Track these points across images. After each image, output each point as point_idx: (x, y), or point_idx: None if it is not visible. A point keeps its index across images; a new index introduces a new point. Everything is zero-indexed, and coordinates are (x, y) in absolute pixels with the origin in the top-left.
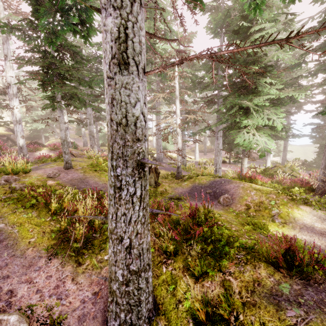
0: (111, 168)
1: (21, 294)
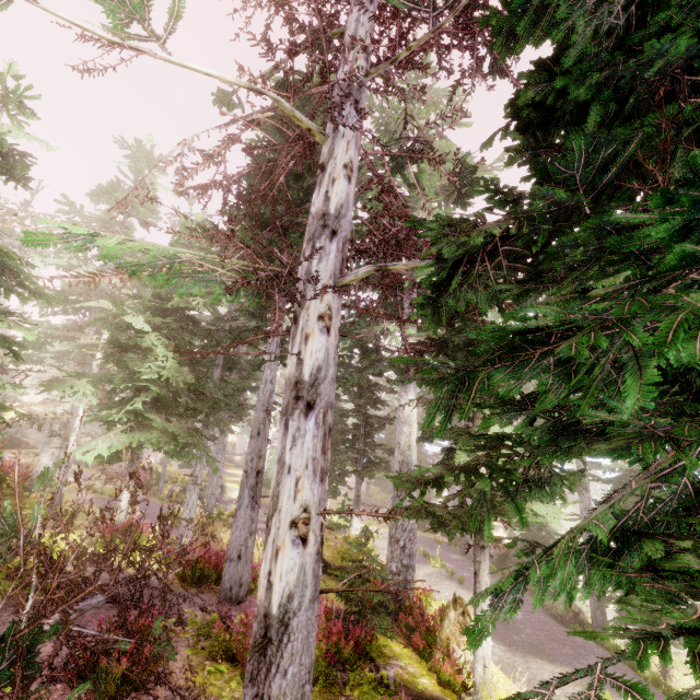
0: None
1: None
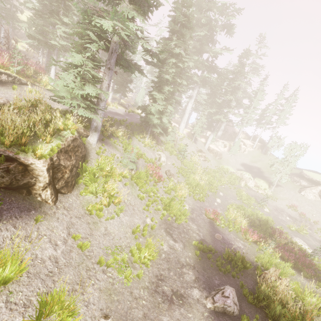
0: None
1: None
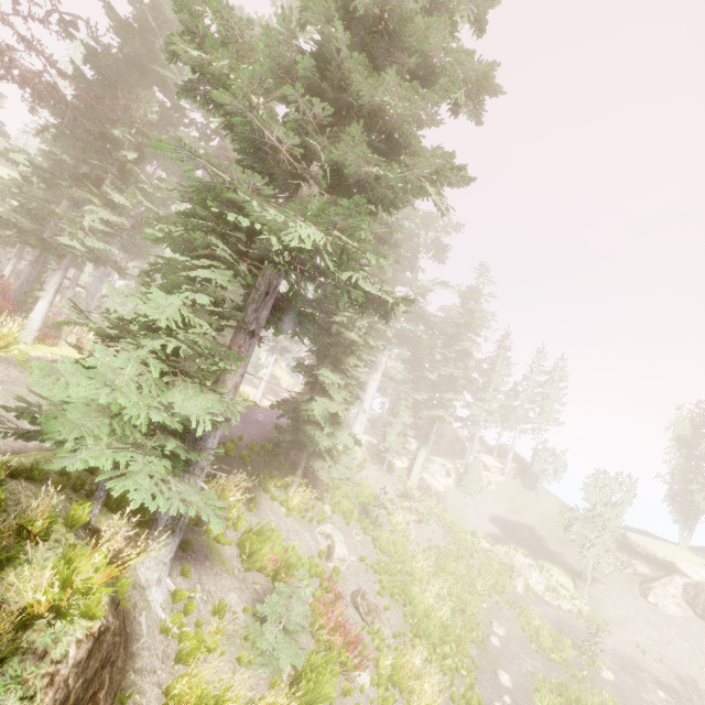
0: None
1: None
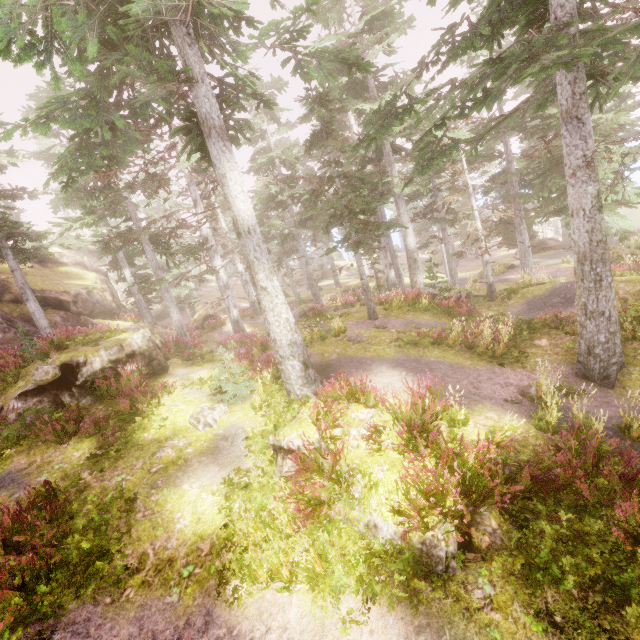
0: (590, 270)
1: (514, 382)
